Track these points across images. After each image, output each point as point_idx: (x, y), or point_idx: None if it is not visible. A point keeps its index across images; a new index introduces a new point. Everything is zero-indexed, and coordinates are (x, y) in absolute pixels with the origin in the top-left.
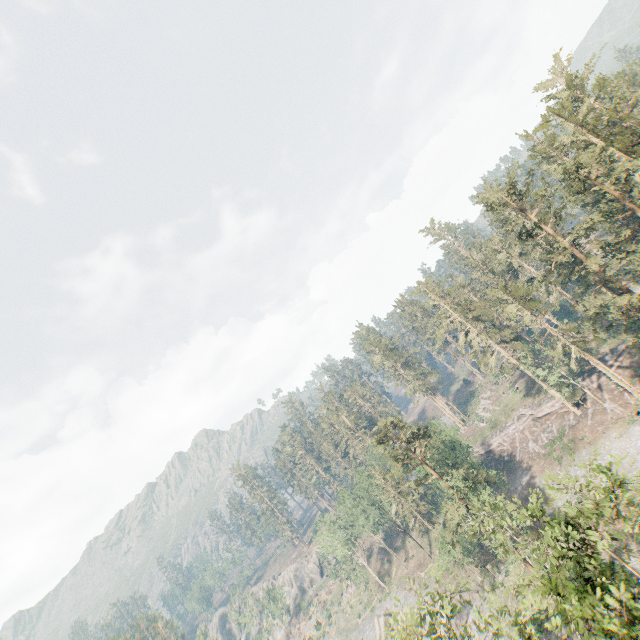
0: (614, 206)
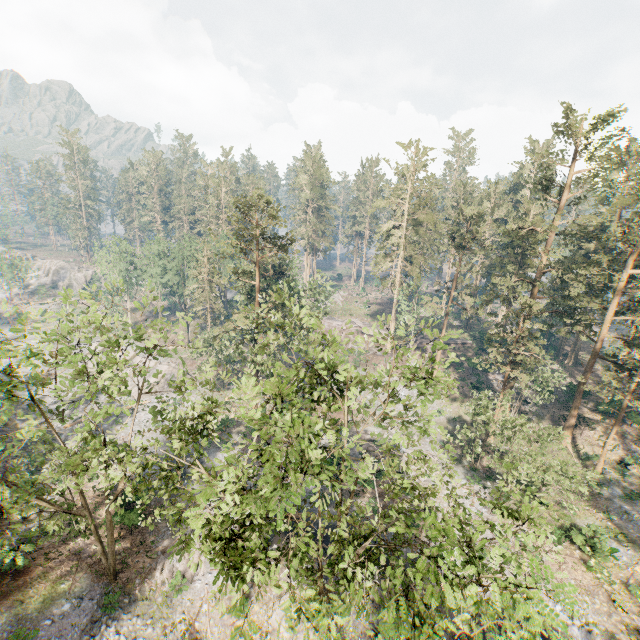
0: (633, 231)
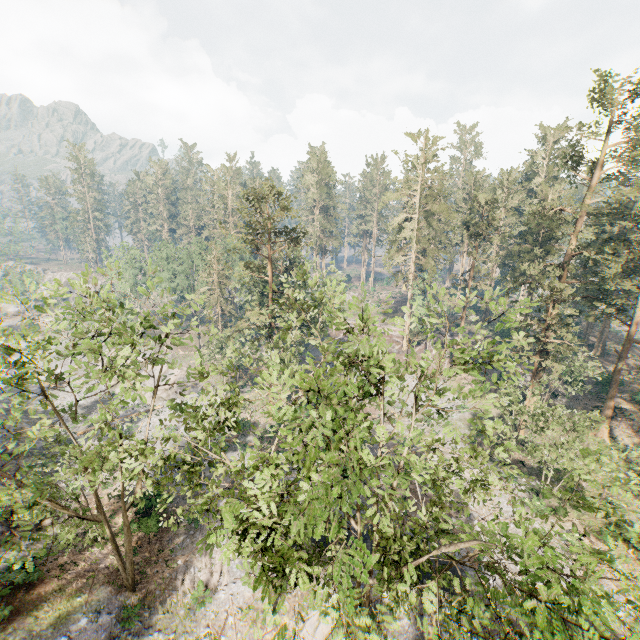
0: None
